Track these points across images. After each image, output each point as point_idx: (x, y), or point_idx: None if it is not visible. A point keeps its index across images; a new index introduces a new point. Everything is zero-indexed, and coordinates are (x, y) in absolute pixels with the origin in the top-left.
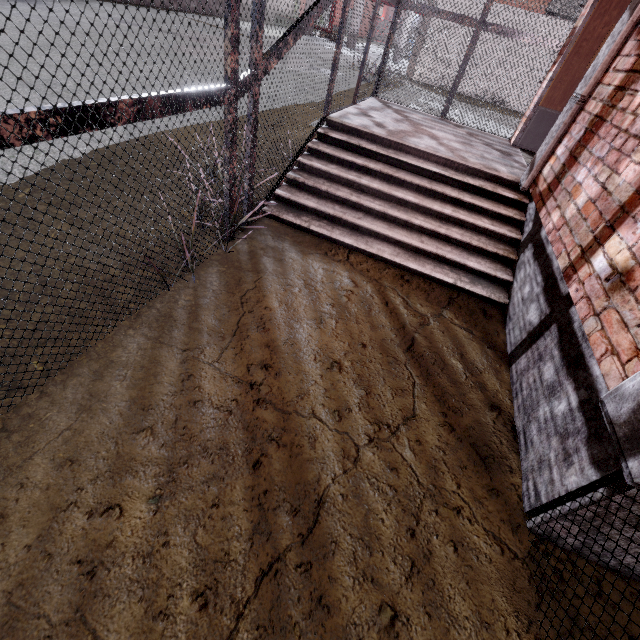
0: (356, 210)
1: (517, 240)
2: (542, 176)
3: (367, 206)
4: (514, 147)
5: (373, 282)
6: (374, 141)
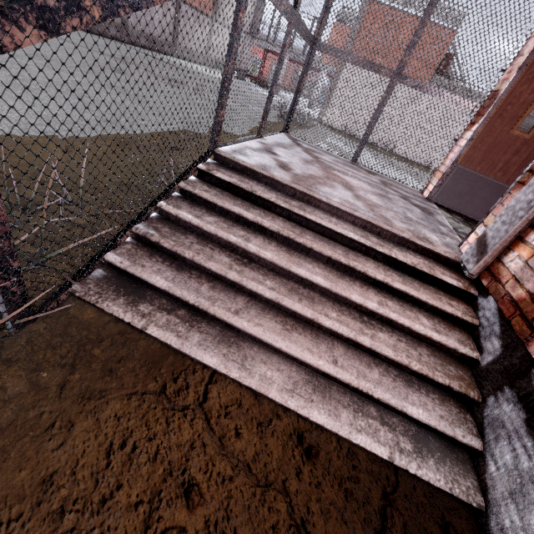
0: (236, 292)
1: (472, 357)
2: (507, 269)
3: (252, 289)
4: (429, 201)
5: (240, 475)
6: (274, 186)
